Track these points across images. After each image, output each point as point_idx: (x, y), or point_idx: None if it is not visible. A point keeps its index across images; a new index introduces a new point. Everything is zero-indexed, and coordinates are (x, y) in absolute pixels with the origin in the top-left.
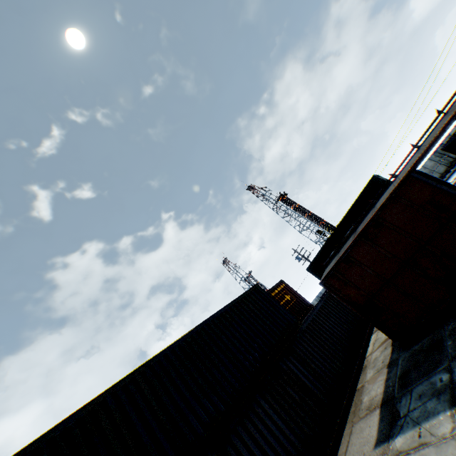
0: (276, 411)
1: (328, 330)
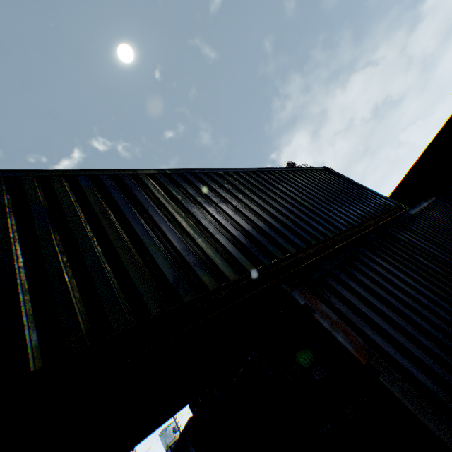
0: (408, 276)
1: (450, 225)
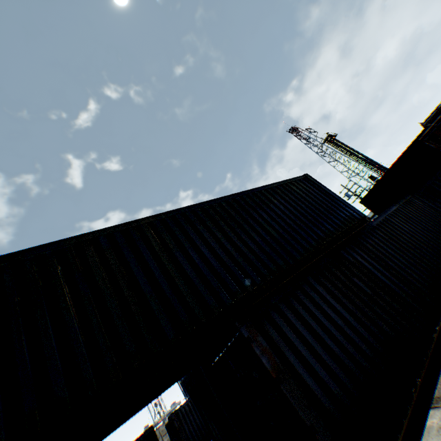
0: (338, 300)
1: (408, 233)
